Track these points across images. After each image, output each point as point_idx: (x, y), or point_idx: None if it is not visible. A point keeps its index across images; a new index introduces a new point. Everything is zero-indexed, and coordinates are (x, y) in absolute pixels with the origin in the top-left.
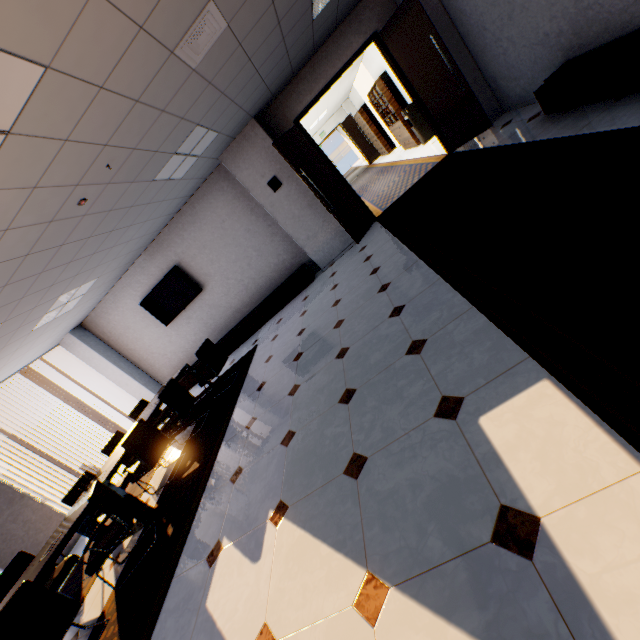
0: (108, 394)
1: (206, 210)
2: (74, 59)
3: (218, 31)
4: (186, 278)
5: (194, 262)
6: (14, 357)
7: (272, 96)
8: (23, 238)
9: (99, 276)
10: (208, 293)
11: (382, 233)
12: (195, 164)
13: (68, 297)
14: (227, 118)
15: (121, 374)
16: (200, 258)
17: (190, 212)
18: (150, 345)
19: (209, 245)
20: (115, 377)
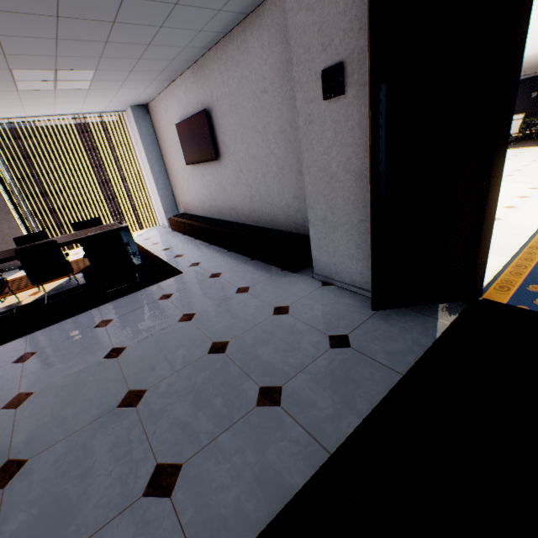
0: (144, 179)
1: (254, 55)
2: None
3: None
4: (209, 133)
5: (222, 121)
6: (33, 103)
7: None
8: None
9: (95, 69)
10: (222, 167)
11: (382, 375)
12: None
13: (45, 75)
14: None
15: (150, 173)
16: (228, 121)
17: (239, 43)
18: (177, 169)
19: (240, 112)
20: (148, 172)
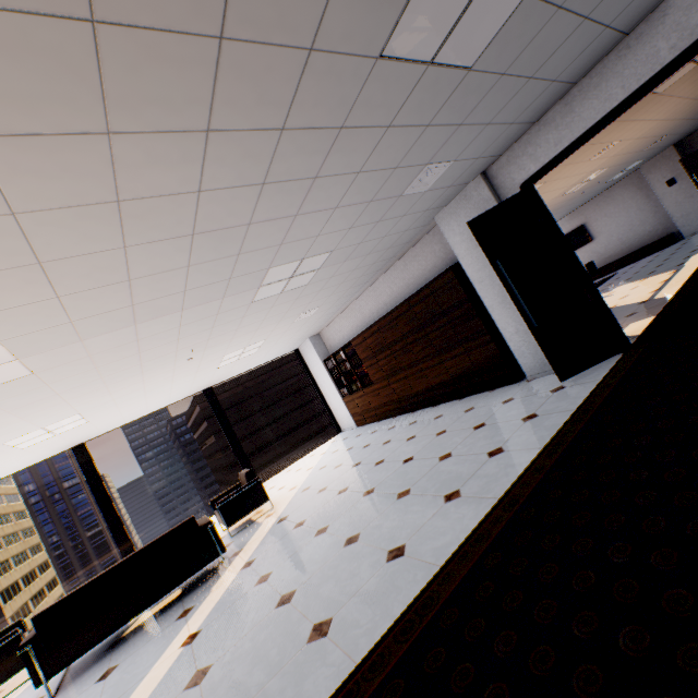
0: None
1: (616, 195)
2: (616, 164)
3: (662, 139)
4: (585, 233)
5: (594, 224)
6: None
7: (691, 133)
8: (562, 204)
9: None
10: (594, 244)
11: None
12: (624, 173)
13: None
14: (654, 153)
15: None
16: (599, 222)
17: (605, 195)
18: None
19: (608, 215)
20: None
